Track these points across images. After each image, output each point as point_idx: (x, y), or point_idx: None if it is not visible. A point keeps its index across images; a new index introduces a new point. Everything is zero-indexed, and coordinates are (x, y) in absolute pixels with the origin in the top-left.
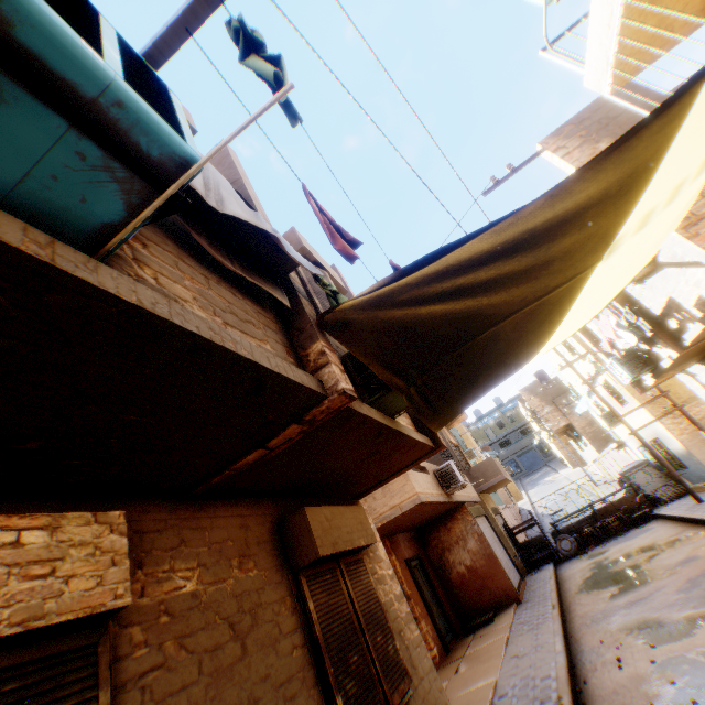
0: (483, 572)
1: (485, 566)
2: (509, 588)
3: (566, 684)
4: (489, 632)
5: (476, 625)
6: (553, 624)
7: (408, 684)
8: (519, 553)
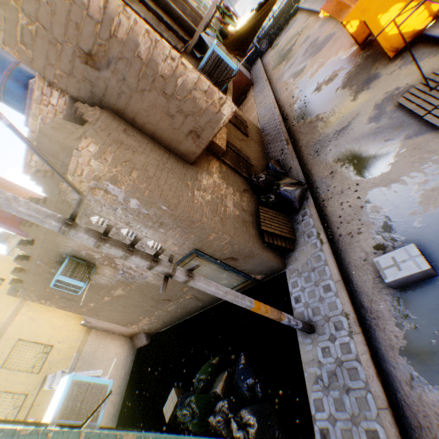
0: (238, 81)
1: (238, 79)
2: (249, 82)
3: (275, 103)
4: (247, 102)
5: (241, 102)
6: (268, 88)
7: (247, 123)
8: (246, 62)
